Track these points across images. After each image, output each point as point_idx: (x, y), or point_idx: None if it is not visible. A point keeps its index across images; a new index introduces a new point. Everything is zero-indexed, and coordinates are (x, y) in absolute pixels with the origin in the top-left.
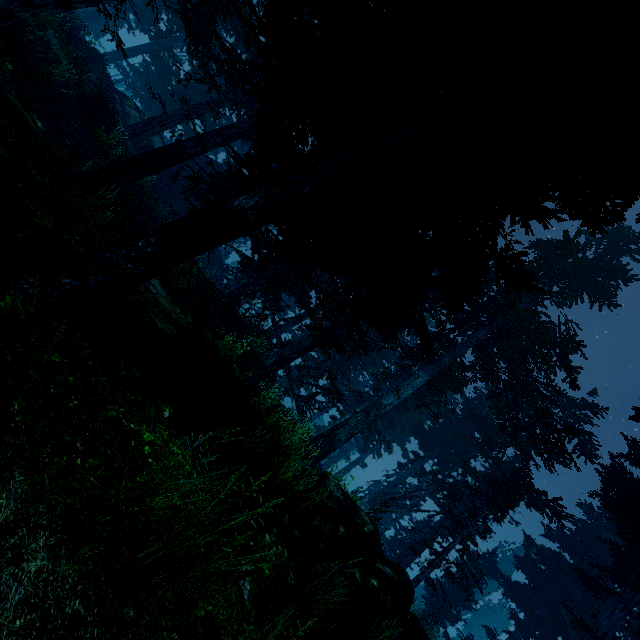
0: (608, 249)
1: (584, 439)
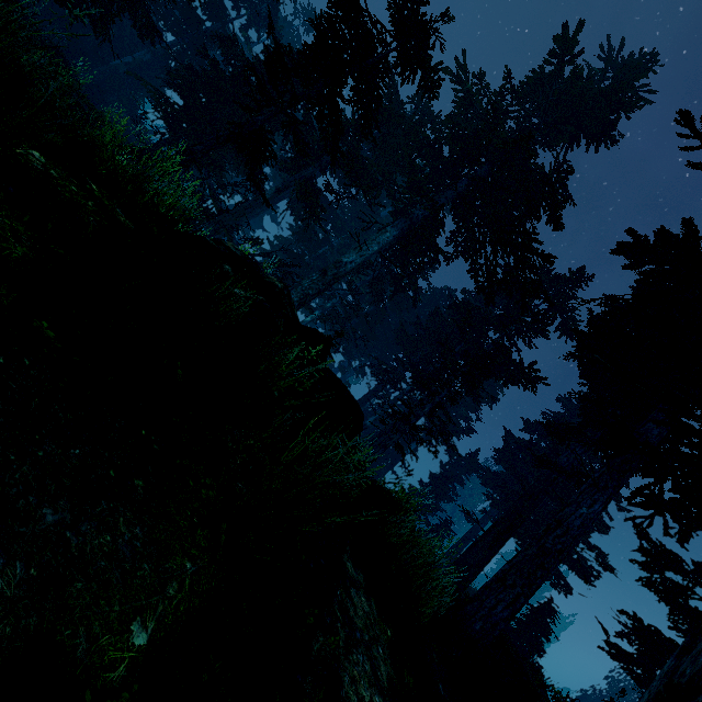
0: (614, 78)
1: (567, 317)
